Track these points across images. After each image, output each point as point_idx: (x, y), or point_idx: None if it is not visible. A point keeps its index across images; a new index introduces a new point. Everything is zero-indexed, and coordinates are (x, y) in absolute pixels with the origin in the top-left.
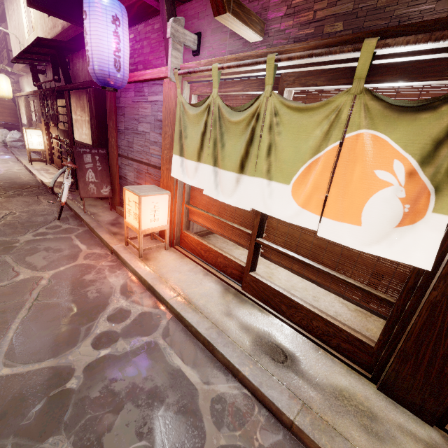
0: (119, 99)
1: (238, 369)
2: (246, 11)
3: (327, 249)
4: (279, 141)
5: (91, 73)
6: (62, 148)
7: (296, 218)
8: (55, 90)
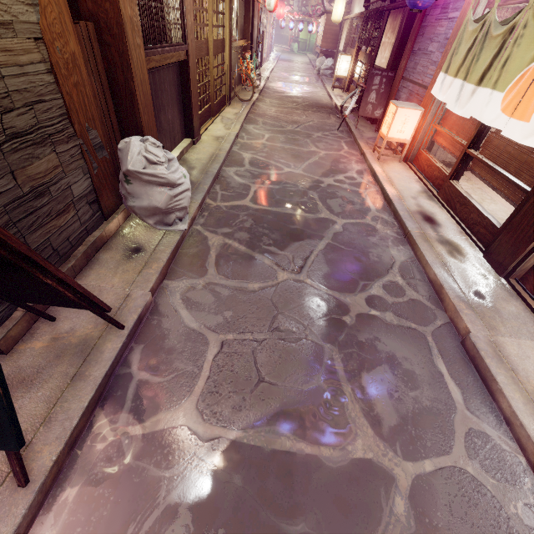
0: (426, 18)
1: (397, 211)
2: None
3: (517, 158)
4: (515, 52)
5: None
6: (361, 75)
7: (494, 121)
8: (379, 11)
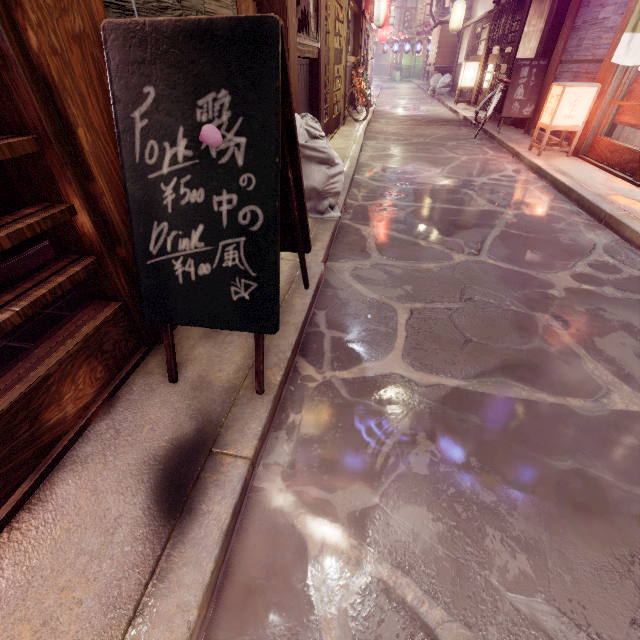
0: None
1: (583, 198)
2: None
3: None
4: None
5: None
6: (494, 80)
7: None
8: None
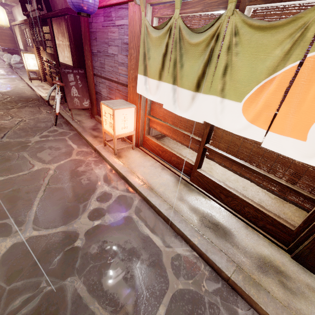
0: (91, 25)
1: (189, 239)
2: None
3: (265, 156)
4: (236, 61)
5: None
6: (51, 69)
7: (243, 131)
8: (40, 18)
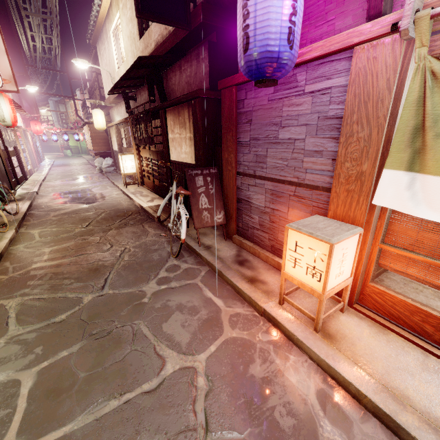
0: (242, 103)
1: None
2: None
3: None
4: None
5: (248, 62)
6: (154, 169)
7: None
8: (150, 112)
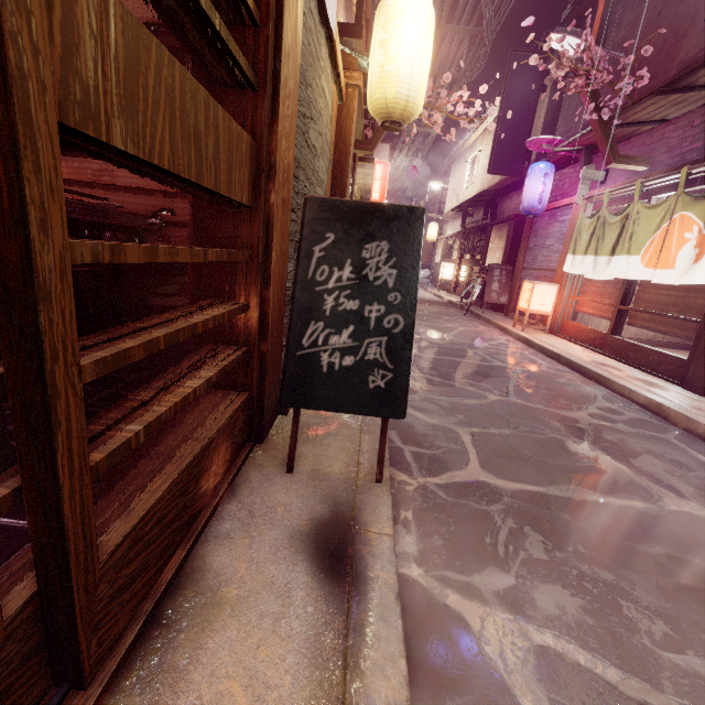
0: (535, 224)
1: (571, 361)
2: (631, 158)
3: (673, 303)
4: (637, 229)
5: (521, 209)
6: (469, 277)
7: (640, 276)
8: (480, 227)
